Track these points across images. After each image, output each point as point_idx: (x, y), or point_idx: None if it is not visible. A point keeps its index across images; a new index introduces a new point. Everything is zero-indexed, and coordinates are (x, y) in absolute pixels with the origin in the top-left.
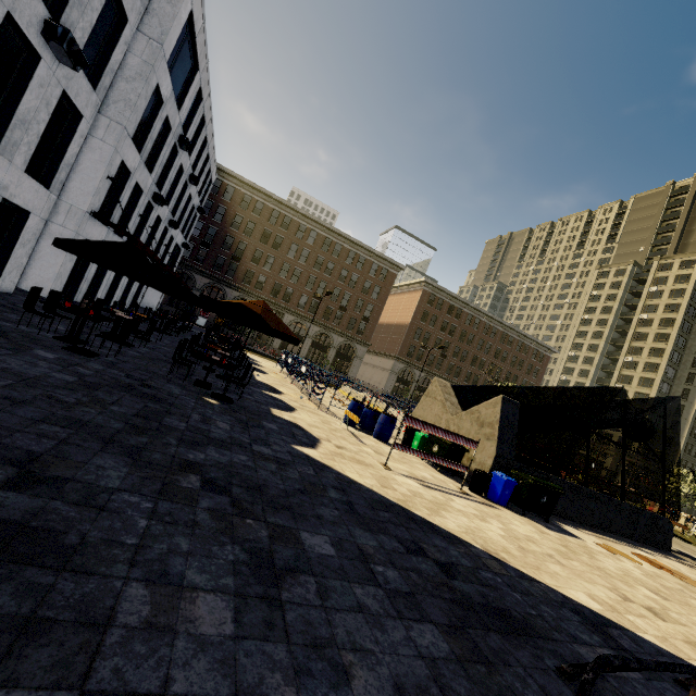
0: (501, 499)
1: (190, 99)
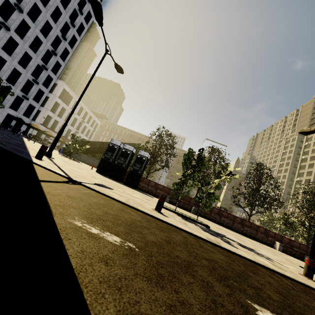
0: (60, 152)
1: (72, 103)
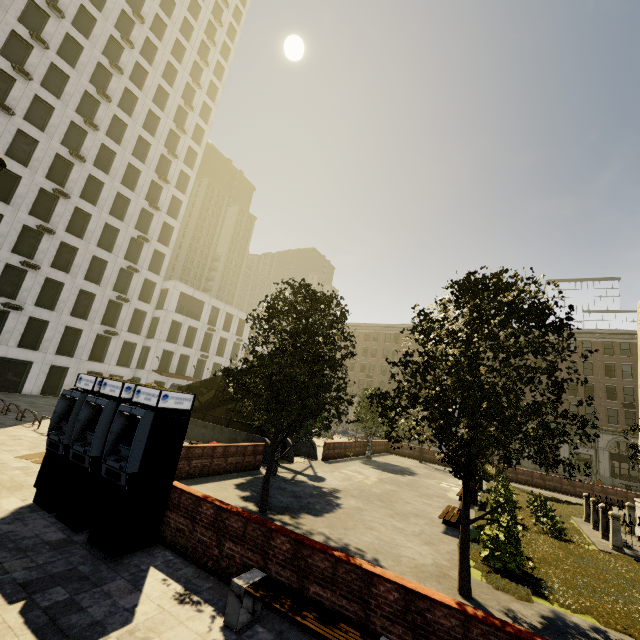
0: None
1: (207, 313)
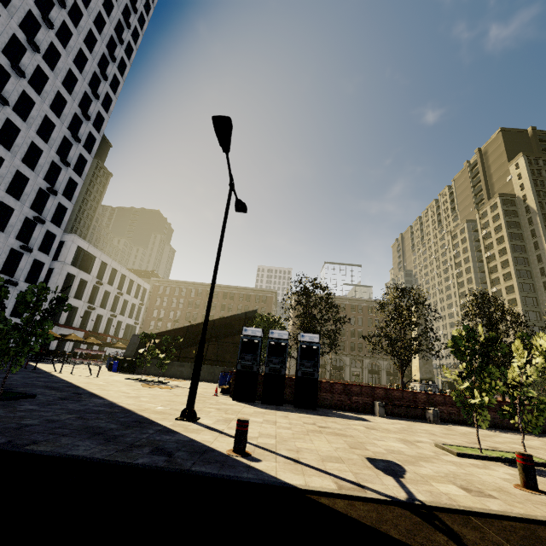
0: (113, 369)
1: (97, 268)
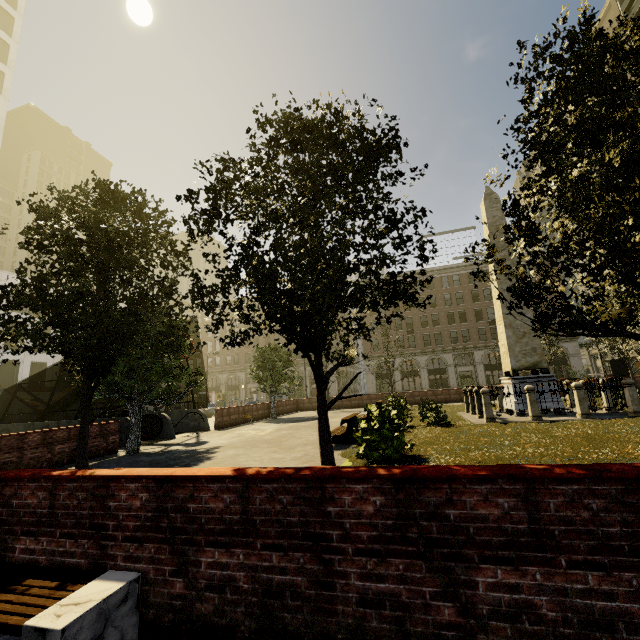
0: None
1: None
